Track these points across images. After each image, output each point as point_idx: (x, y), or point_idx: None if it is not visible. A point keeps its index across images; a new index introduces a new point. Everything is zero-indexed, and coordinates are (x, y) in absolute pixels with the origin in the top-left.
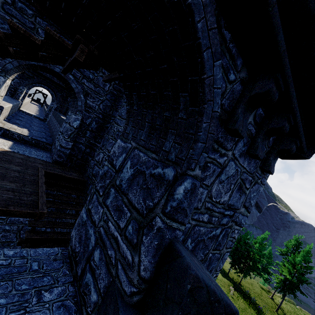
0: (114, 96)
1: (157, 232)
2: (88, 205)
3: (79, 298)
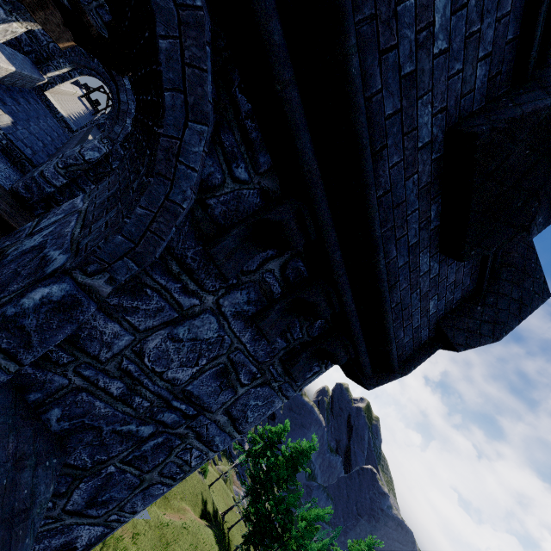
0: None
1: None
2: None
3: None
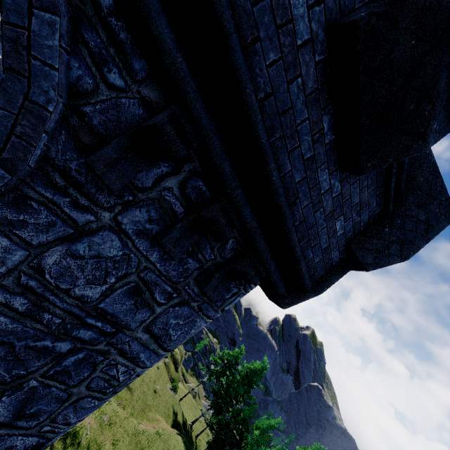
0: None
1: None
2: None
3: None
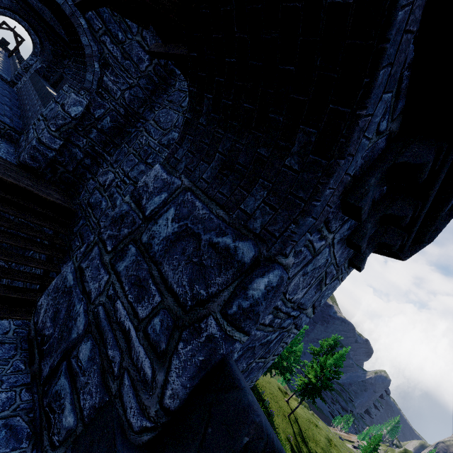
0: (152, 84)
1: (207, 341)
2: (81, 262)
3: (39, 415)
